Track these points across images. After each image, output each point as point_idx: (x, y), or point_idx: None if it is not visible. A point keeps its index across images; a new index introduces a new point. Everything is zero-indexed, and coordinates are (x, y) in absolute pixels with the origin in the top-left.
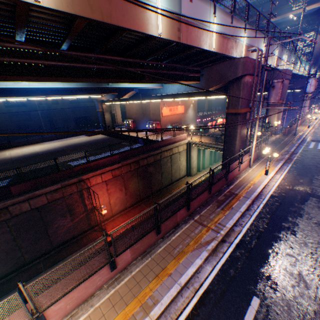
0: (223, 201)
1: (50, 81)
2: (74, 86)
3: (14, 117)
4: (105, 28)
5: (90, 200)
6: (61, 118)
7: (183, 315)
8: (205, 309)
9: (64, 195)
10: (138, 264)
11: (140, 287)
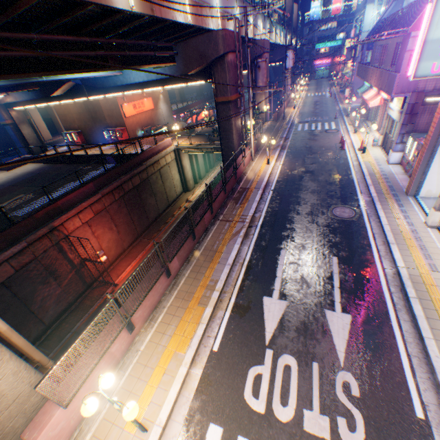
0: (239, 198)
1: None
2: None
3: None
4: None
5: (75, 253)
6: None
7: (239, 280)
8: (253, 270)
9: (36, 256)
10: (187, 268)
11: (198, 280)
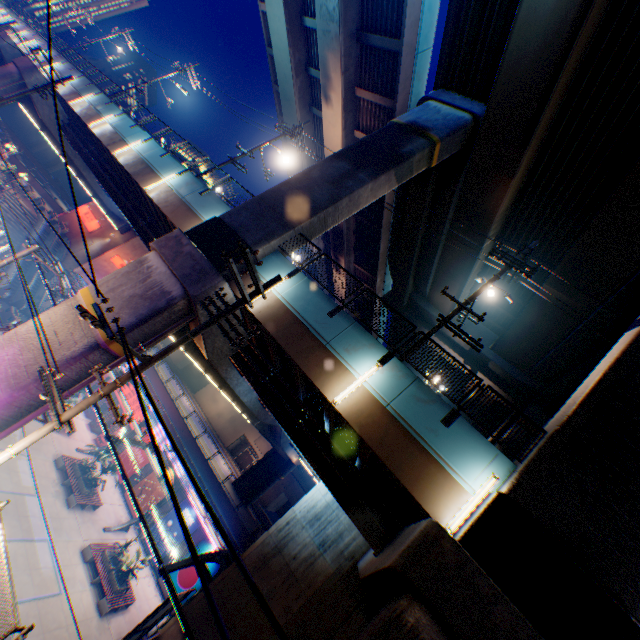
0: None
1: None
2: None
3: None
4: None
5: None
6: None
7: None
8: None
9: None
10: None
11: None
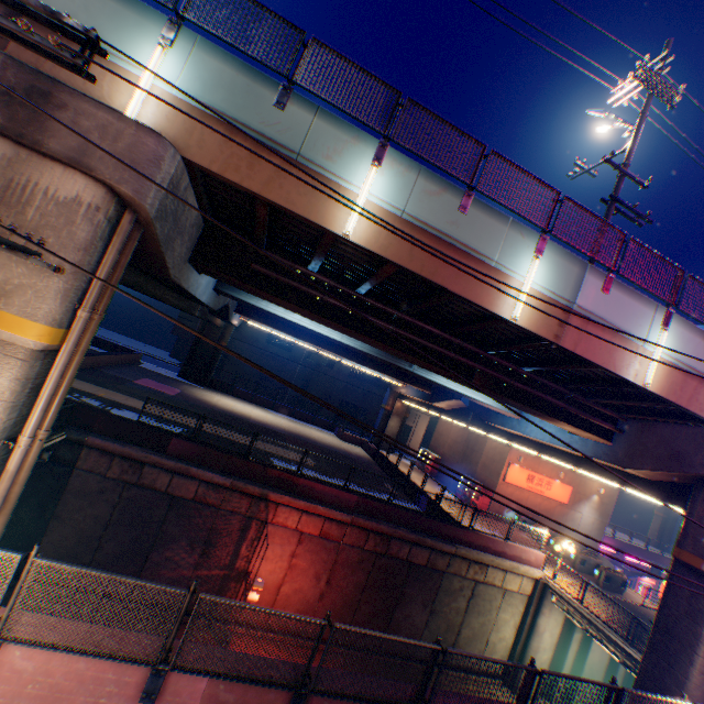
0: None
1: (322, 322)
2: (355, 345)
3: (265, 357)
4: (424, 283)
5: (251, 550)
6: (321, 389)
7: None
8: None
9: (222, 505)
10: None
11: None
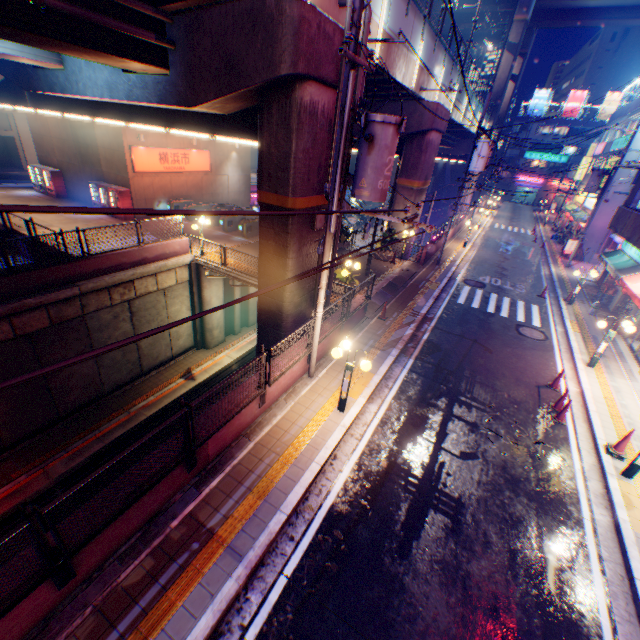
0: (132, 601)
1: None
2: None
3: None
4: None
5: None
6: None
7: None
8: None
9: None
10: None
11: None
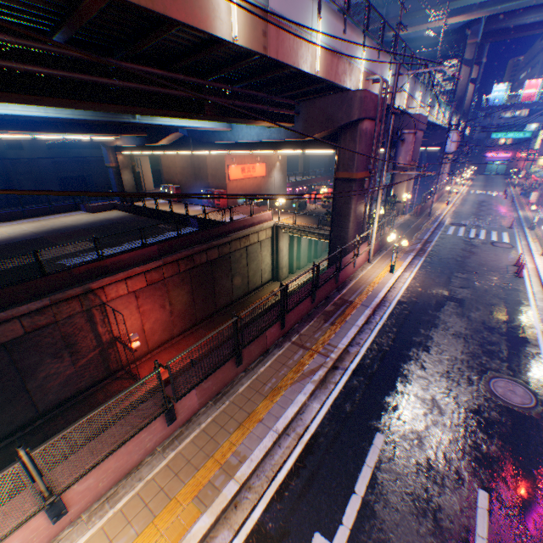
0: (333, 313)
1: (26, 102)
2: (67, 115)
3: None
4: (139, 15)
5: (108, 326)
6: (30, 177)
7: (284, 470)
8: (314, 458)
9: (57, 319)
10: (210, 412)
11: (216, 443)
